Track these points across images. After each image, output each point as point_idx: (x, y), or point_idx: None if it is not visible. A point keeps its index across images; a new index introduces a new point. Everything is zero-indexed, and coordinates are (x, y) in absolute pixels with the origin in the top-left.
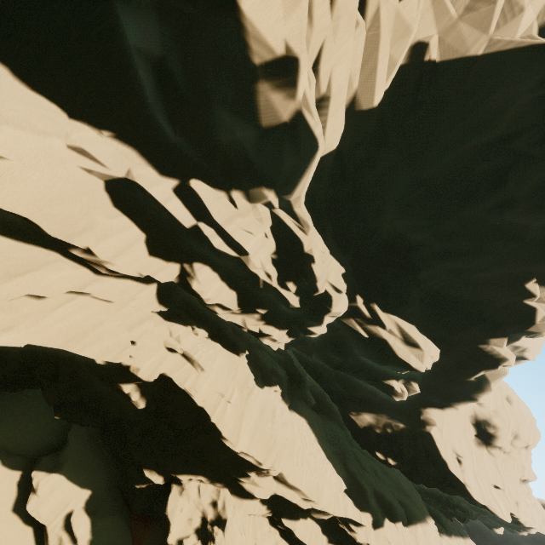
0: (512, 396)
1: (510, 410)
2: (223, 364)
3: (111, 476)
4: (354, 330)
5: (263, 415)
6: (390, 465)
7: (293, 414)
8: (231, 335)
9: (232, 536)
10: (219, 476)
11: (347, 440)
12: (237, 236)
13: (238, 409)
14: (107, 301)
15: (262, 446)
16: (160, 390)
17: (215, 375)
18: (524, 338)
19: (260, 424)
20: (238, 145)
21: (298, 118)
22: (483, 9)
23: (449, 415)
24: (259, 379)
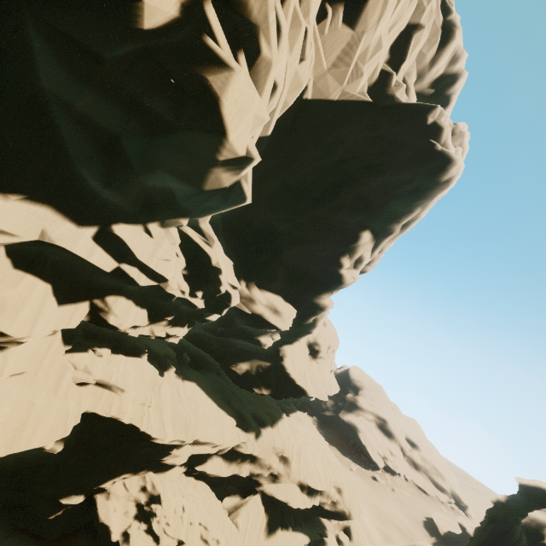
0: (326, 321)
1: (326, 331)
2: (135, 375)
3: (0, 525)
4: (240, 309)
5: (175, 402)
6: (264, 394)
7: (186, 383)
8: (131, 342)
9: (169, 503)
10: (141, 466)
11: (225, 384)
12: (160, 269)
13: (156, 408)
14: (19, 374)
15: (182, 427)
16: (75, 425)
17: (134, 390)
18: None
19: (175, 411)
20: (167, 190)
21: (235, 184)
22: (342, 69)
23: (296, 347)
24: (158, 369)
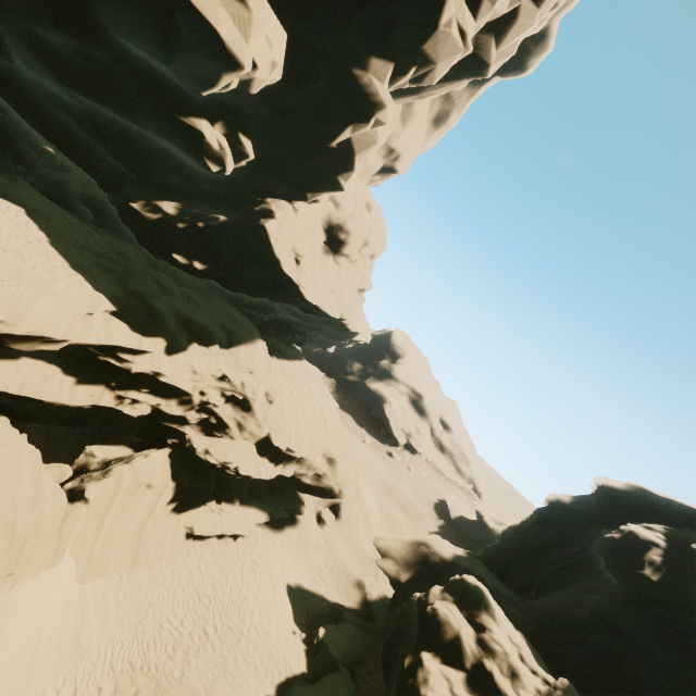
0: (373, 203)
1: (367, 218)
2: None
3: None
4: None
5: None
6: (198, 272)
7: None
8: None
9: None
10: None
11: (146, 264)
12: None
13: None
14: None
15: None
16: None
17: None
18: (403, 137)
19: None
20: None
21: None
22: None
23: (296, 209)
24: None
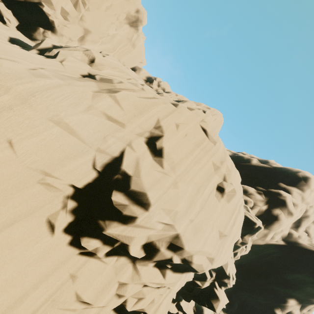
0: None
1: None
2: None
3: None
4: None
5: None
6: None
7: None
8: None
9: None
10: None
11: None
12: (188, 313)
13: None
14: None
15: None
16: None
17: None
18: None
19: None
20: None
21: None
22: (266, 238)
23: None
24: None
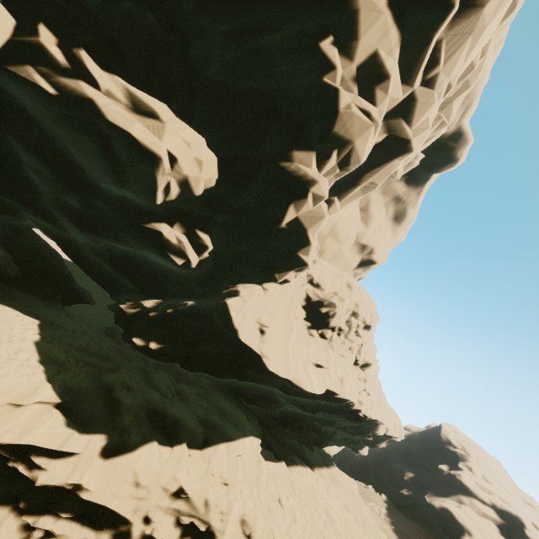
0: (353, 282)
1: (348, 293)
2: None
3: None
4: (35, 89)
5: None
6: (156, 354)
7: None
8: None
9: None
10: None
11: (152, 364)
12: None
13: None
14: None
15: None
16: None
17: None
18: (369, 234)
19: None
20: None
21: None
22: None
23: (265, 289)
24: None
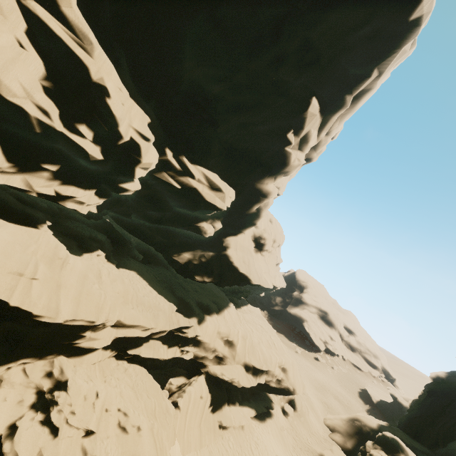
0: (272, 218)
1: (272, 227)
2: (11, 240)
3: None
4: (168, 183)
5: (87, 280)
6: (206, 282)
7: (122, 271)
8: (15, 206)
9: (78, 390)
10: (48, 350)
11: (173, 277)
12: None
13: (50, 283)
14: None
15: (92, 307)
16: None
17: (0, 255)
18: (279, 181)
19: (84, 289)
20: None
21: None
22: None
23: (240, 238)
24: (74, 248)
